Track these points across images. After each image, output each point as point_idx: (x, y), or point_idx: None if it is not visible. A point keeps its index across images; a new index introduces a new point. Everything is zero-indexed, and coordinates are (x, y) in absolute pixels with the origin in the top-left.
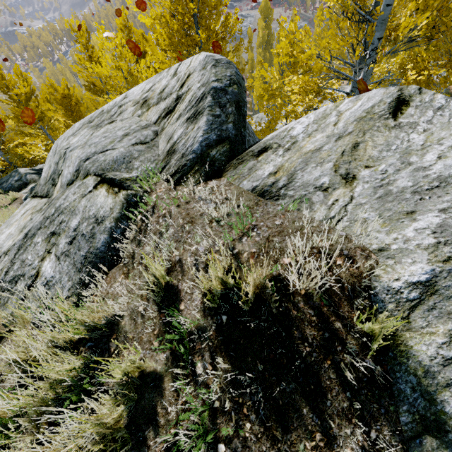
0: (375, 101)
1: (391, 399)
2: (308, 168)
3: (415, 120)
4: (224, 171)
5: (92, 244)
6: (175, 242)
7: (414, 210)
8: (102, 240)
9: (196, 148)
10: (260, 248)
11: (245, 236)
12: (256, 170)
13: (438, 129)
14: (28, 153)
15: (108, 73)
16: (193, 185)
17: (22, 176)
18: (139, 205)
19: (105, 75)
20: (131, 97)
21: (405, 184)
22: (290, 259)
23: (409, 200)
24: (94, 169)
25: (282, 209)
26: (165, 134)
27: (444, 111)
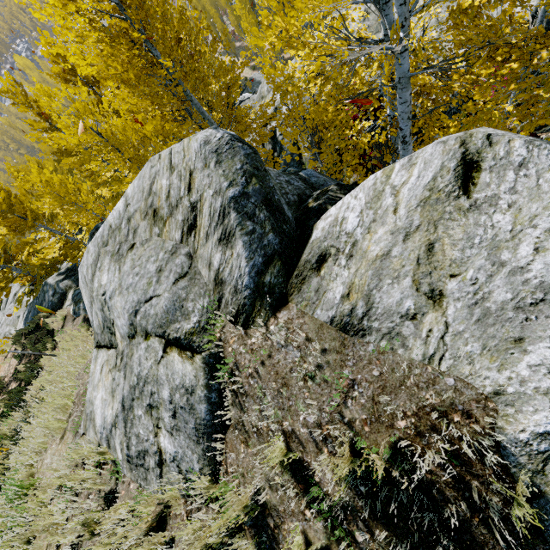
0: (435, 168)
1: (545, 544)
2: (384, 286)
3: (494, 191)
4: (288, 295)
5: (196, 416)
6: (279, 410)
7: (522, 336)
8: (203, 410)
9: (248, 282)
10: (369, 413)
11: (349, 399)
12: (324, 292)
13: (527, 201)
14: (45, 260)
15: (76, 140)
16: (264, 324)
17: (56, 288)
18: (219, 362)
19: (75, 145)
20: (134, 203)
21: (503, 297)
22: (405, 422)
23: (513, 320)
24: (152, 329)
25: (374, 350)
26: (201, 258)
27: (528, 169)
